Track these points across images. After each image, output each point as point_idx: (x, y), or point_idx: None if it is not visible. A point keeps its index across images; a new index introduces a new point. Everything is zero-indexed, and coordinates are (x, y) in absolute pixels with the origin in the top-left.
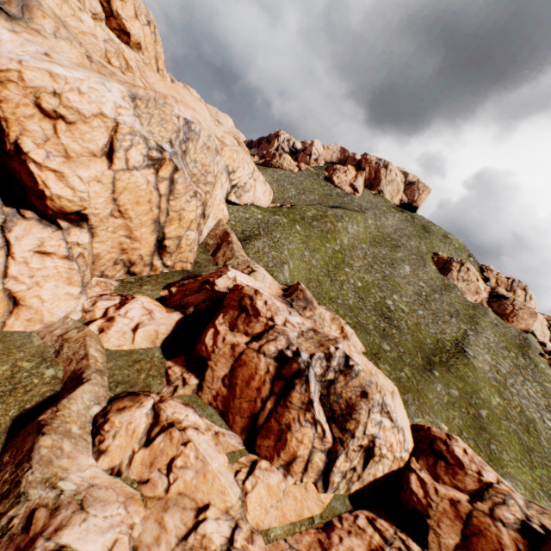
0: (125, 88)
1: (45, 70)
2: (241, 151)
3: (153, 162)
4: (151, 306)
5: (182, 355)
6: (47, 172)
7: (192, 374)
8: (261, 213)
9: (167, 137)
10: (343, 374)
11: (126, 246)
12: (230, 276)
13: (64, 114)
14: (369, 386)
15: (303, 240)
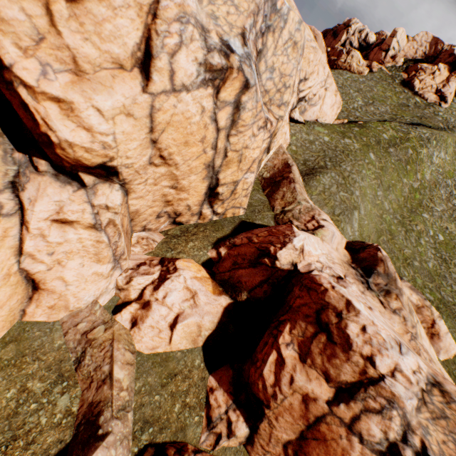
0: None
1: None
2: (318, 48)
3: (212, 74)
4: (194, 286)
5: (228, 370)
6: (45, 103)
7: (240, 415)
8: (327, 135)
9: (238, 24)
10: None
11: (171, 197)
12: (296, 246)
13: None
14: None
15: (377, 174)
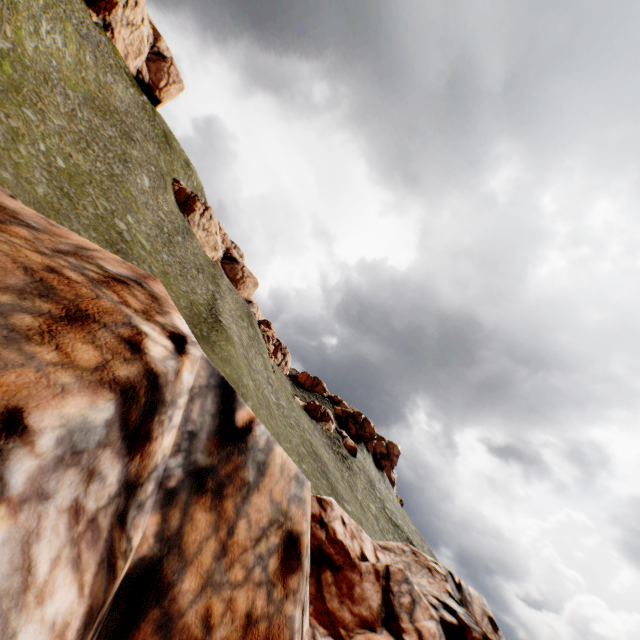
0: None
1: None
2: None
3: None
4: None
5: None
6: None
7: None
8: None
9: None
10: (213, 489)
11: None
12: None
13: None
14: (301, 499)
15: None
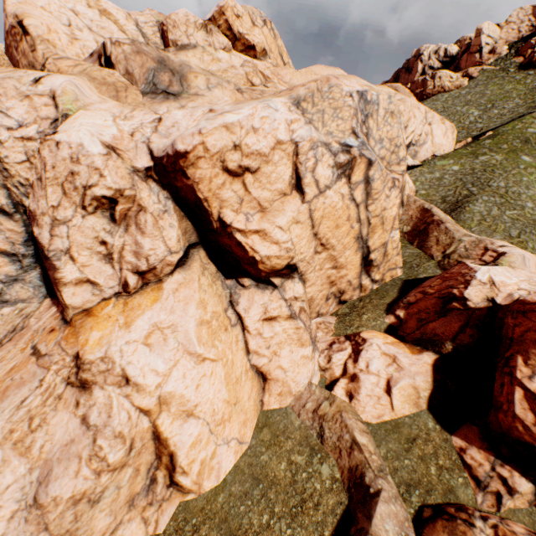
0: (284, 97)
1: (220, 126)
2: (403, 97)
3: (342, 169)
4: (390, 350)
5: (471, 427)
6: (251, 236)
7: (511, 469)
8: (454, 164)
9: (346, 128)
10: None
11: (333, 277)
12: (482, 280)
13: (247, 165)
14: None
15: None
